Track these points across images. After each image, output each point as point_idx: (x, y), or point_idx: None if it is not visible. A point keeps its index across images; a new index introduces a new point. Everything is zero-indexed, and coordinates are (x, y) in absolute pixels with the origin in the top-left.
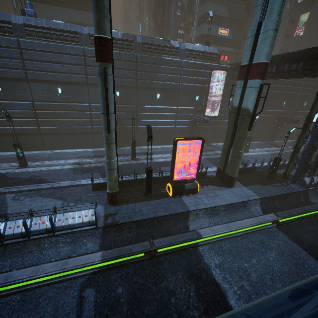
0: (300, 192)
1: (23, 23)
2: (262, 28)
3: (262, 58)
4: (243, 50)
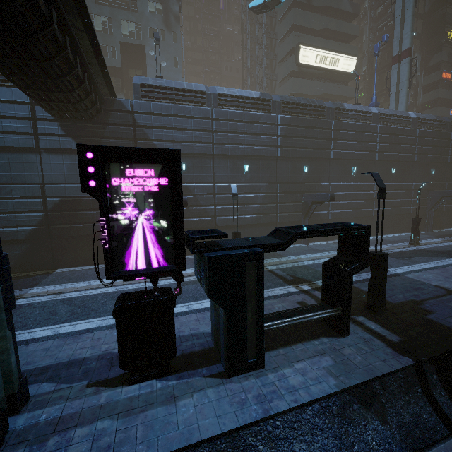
0: None
1: (378, 112)
2: None
3: None
4: None
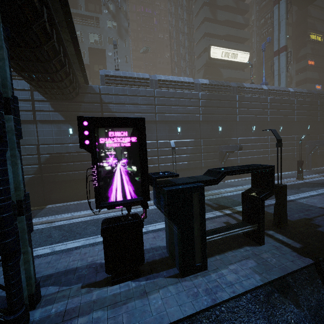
0: None
1: (267, 88)
2: None
3: None
4: None
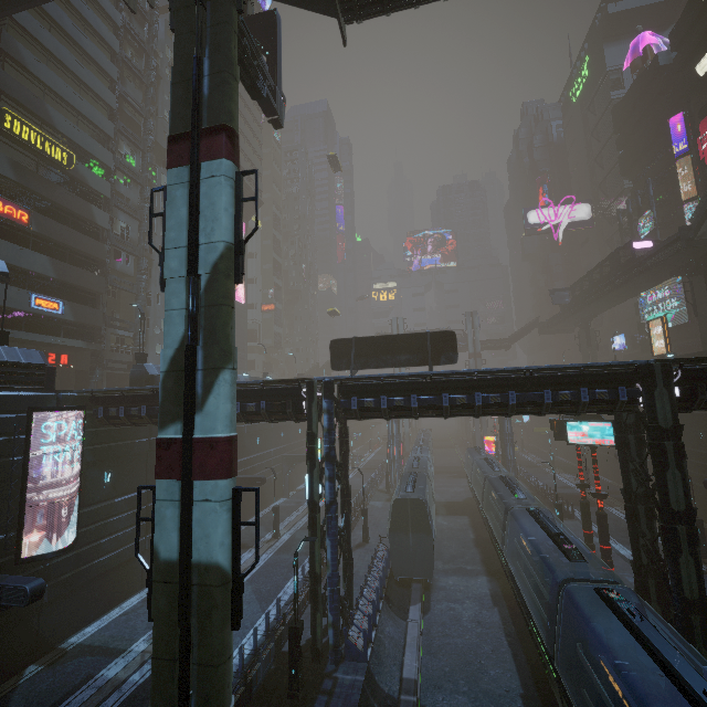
0: (364, 687)
1: None
2: (200, 360)
3: (221, 428)
4: (109, 343)
